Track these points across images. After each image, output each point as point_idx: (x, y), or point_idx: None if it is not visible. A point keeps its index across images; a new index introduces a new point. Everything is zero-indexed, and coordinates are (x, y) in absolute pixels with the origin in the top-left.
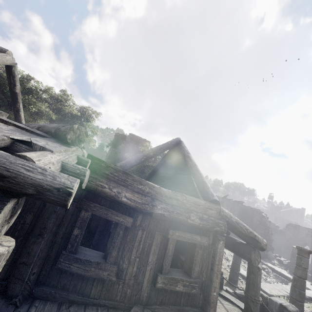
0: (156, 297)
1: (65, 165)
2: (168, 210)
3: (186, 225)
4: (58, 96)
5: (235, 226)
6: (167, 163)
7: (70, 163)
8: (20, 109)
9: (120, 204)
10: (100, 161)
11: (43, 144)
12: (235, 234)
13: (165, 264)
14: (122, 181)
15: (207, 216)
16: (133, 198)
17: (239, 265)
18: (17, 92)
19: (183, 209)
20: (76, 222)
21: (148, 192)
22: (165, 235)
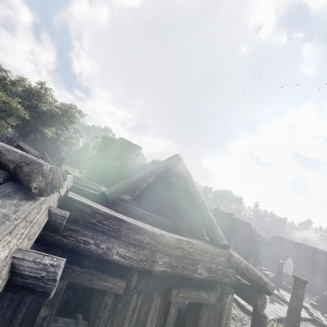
0: None
1: (17, 266)
2: (172, 265)
3: (191, 280)
4: (34, 89)
5: (244, 273)
6: (163, 181)
7: (30, 257)
8: None
9: (109, 263)
10: (84, 206)
11: None
12: (241, 277)
13: None
14: (113, 231)
15: (216, 266)
16: (128, 255)
17: None
18: None
19: (189, 260)
20: None
21: (147, 243)
22: (166, 296)
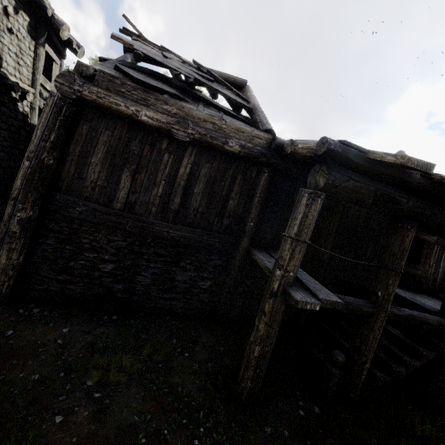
0: (444, 288)
1: None
2: None
3: None
4: None
5: None
6: None
7: None
8: None
9: None
10: None
11: None
12: None
13: None
14: None
15: None
16: None
17: None
18: None
19: None
20: None
21: None
22: None
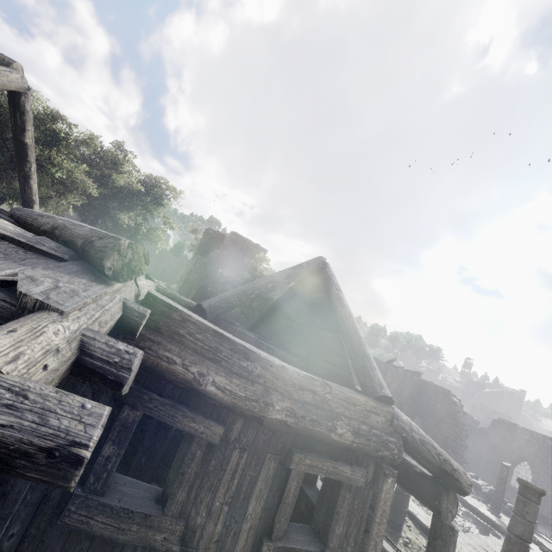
0: None
1: (87, 345)
2: (296, 414)
3: (326, 443)
4: (107, 153)
5: (417, 448)
6: (296, 301)
7: (102, 338)
8: (32, 175)
9: (201, 397)
10: (171, 309)
11: (46, 290)
12: (415, 459)
13: (278, 521)
14: (210, 350)
15: (368, 428)
16: (229, 387)
17: (408, 498)
18: (27, 144)
19: (324, 412)
20: (111, 429)
21: (259, 376)
22: (284, 461)
